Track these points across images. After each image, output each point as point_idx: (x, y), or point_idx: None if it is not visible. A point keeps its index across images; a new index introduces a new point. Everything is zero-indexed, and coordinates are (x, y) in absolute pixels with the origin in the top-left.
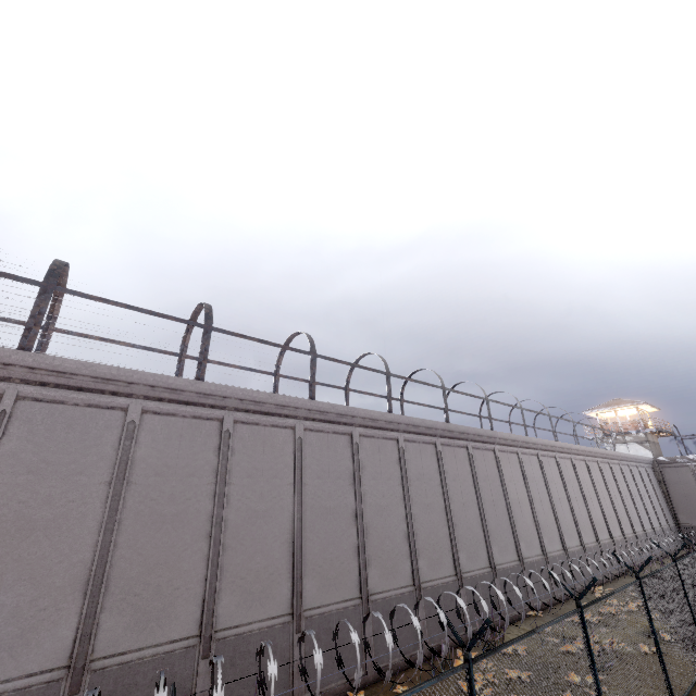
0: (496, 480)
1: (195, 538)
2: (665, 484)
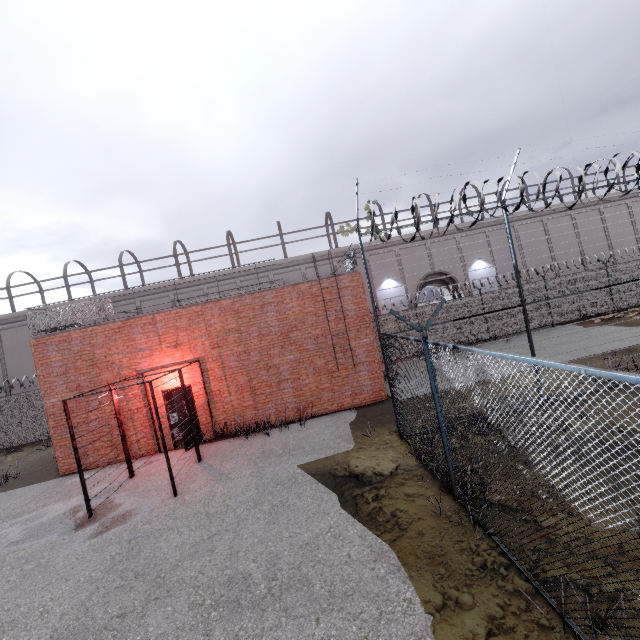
0: None
1: (546, 259)
2: None
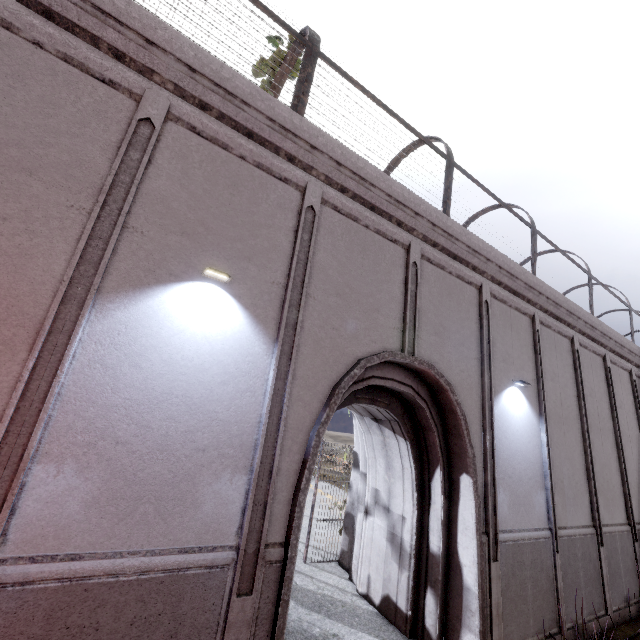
0: None
1: (611, 450)
2: None
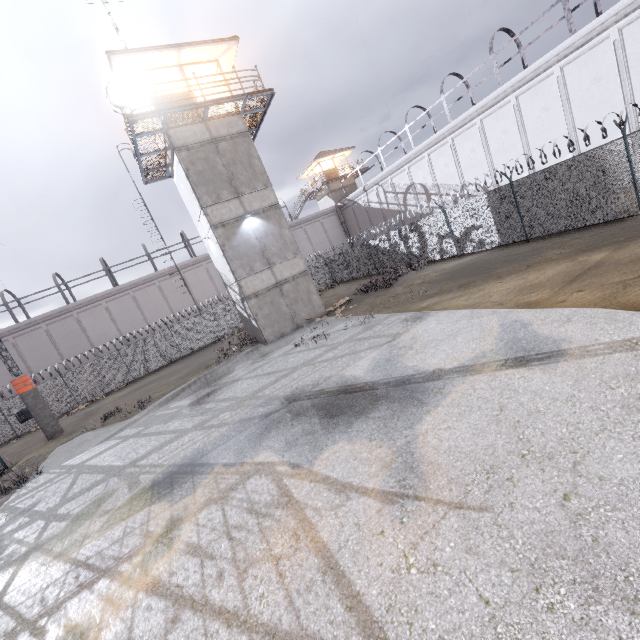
0: (77, 332)
1: None
2: (346, 224)
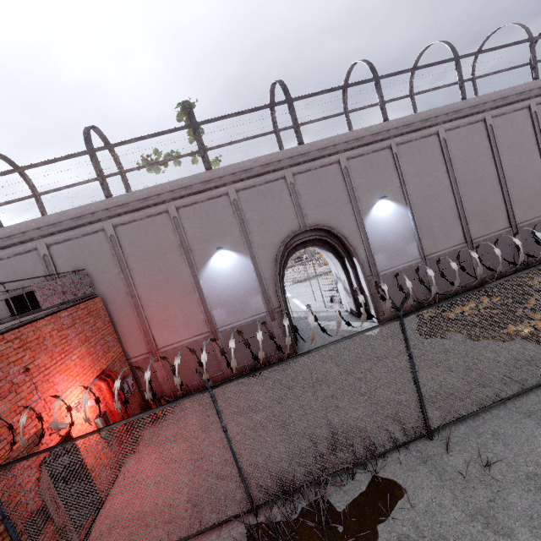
0: None
1: (492, 188)
2: None
